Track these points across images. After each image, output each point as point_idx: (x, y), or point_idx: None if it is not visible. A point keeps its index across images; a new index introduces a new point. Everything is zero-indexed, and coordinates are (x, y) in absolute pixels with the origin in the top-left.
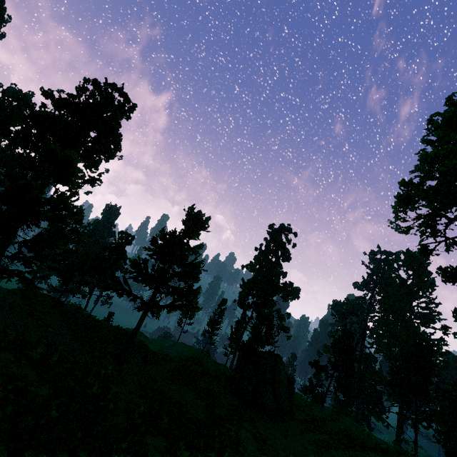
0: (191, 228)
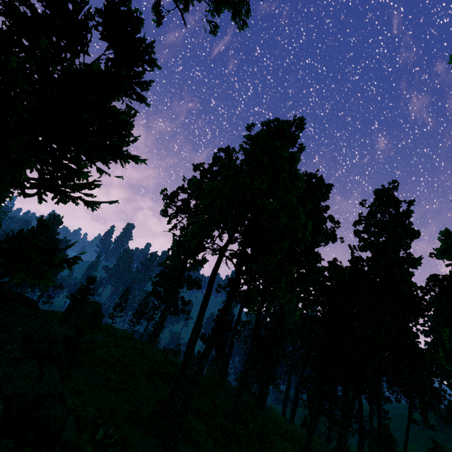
0: (34, 228)
